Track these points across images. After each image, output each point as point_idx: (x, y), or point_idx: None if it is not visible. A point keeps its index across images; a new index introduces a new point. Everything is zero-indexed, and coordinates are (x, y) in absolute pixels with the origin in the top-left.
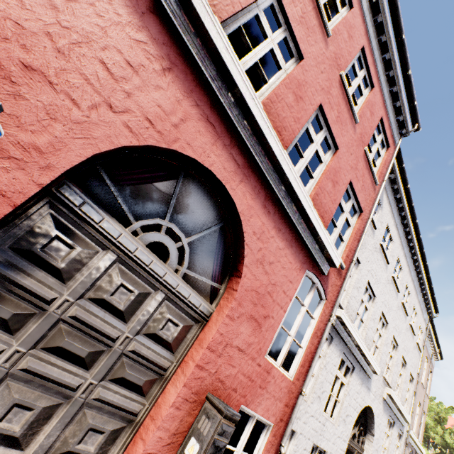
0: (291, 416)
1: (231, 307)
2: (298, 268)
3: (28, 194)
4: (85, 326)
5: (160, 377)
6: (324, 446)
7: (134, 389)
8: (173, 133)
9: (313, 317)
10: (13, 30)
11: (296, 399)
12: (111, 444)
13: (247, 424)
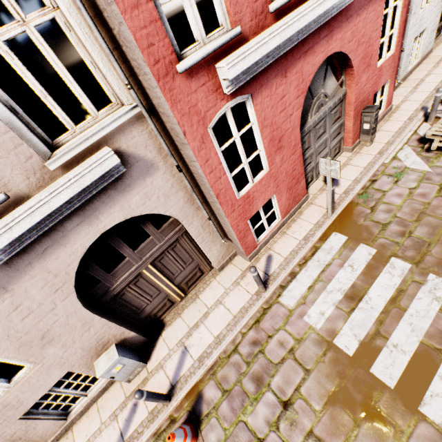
0: (398, 66)
1: (355, 82)
2: (379, 2)
3: (301, 151)
4: (320, 144)
5: (341, 125)
6: (423, 29)
7: (337, 135)
8: (304, 85)
9: (399, 1)
10: (271, 143)
11: (399, 54)
12: (340, 146)
13: (377, 93)
